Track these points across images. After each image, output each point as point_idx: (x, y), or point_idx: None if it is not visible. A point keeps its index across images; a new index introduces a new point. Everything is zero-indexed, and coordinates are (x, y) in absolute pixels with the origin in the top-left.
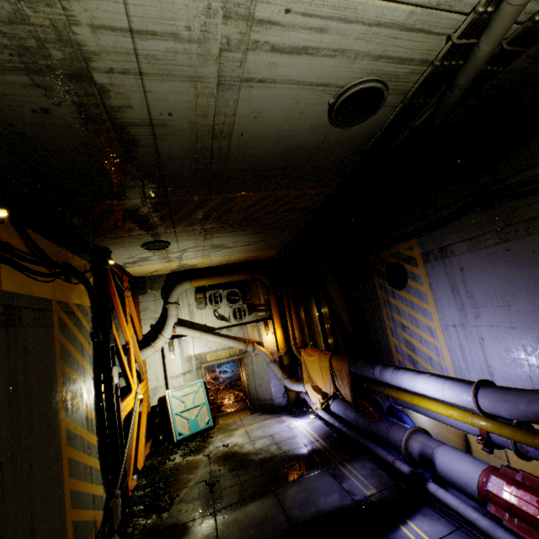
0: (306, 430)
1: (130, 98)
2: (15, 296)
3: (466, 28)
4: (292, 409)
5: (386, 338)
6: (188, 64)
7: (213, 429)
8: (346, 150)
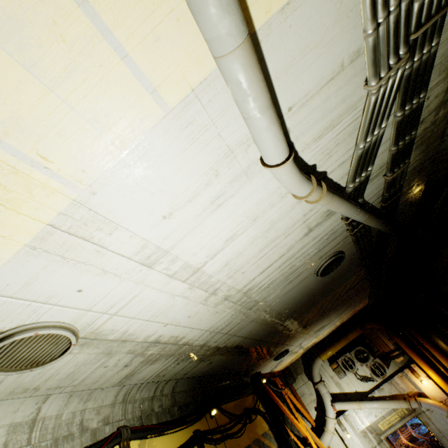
0: None
1: (234, 340)
2: None
3: (350, 230)
4: None
5: None
6: (246, 322)
7: None
8: (348, 264)
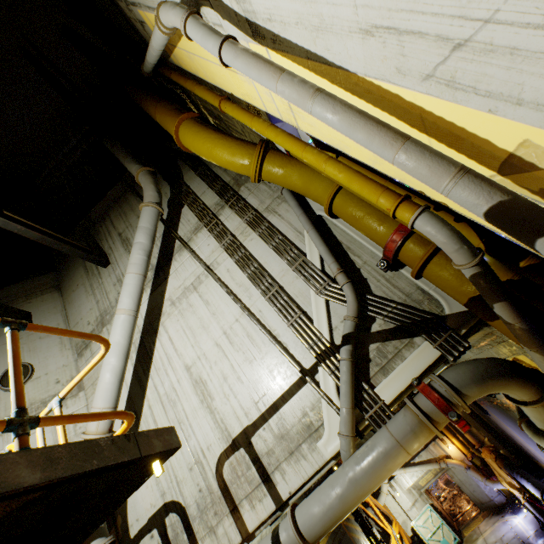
0: (522, 527)
1: None
2: (333, 530)
3: None
4: (511, 505)
5: (514, 440)
6: None
7: (462, 542)
8: None
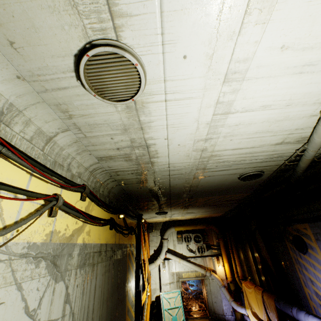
0: None
1: (165, 183)
2: (121, 244)
3: (290, 161)
4: None
5: (301, 286)
6: (184, 176)
7: None
8: (251, 184)
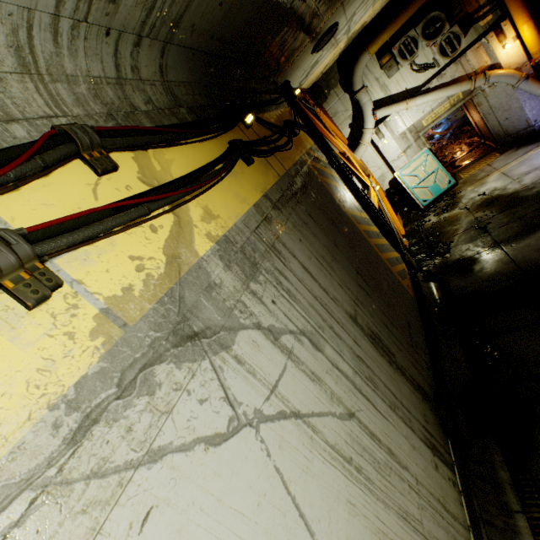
0: None
1: None
2: (292, 169)
3: None
4: None
5: None
6: None
7: (456, 185)
8: None
